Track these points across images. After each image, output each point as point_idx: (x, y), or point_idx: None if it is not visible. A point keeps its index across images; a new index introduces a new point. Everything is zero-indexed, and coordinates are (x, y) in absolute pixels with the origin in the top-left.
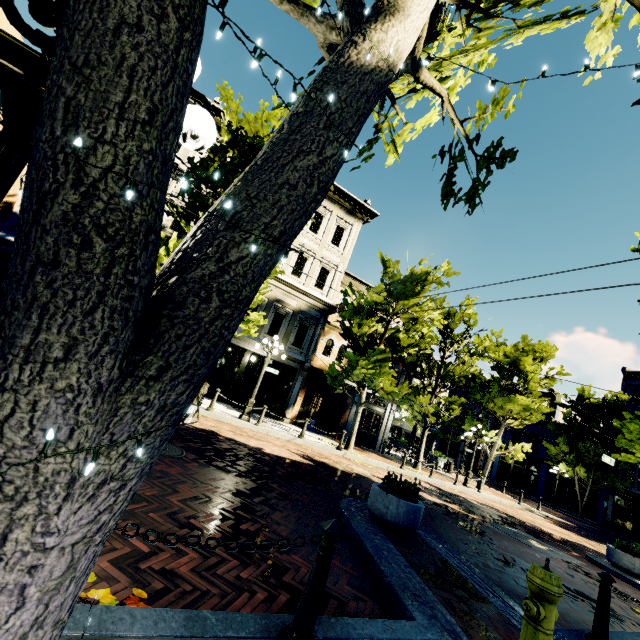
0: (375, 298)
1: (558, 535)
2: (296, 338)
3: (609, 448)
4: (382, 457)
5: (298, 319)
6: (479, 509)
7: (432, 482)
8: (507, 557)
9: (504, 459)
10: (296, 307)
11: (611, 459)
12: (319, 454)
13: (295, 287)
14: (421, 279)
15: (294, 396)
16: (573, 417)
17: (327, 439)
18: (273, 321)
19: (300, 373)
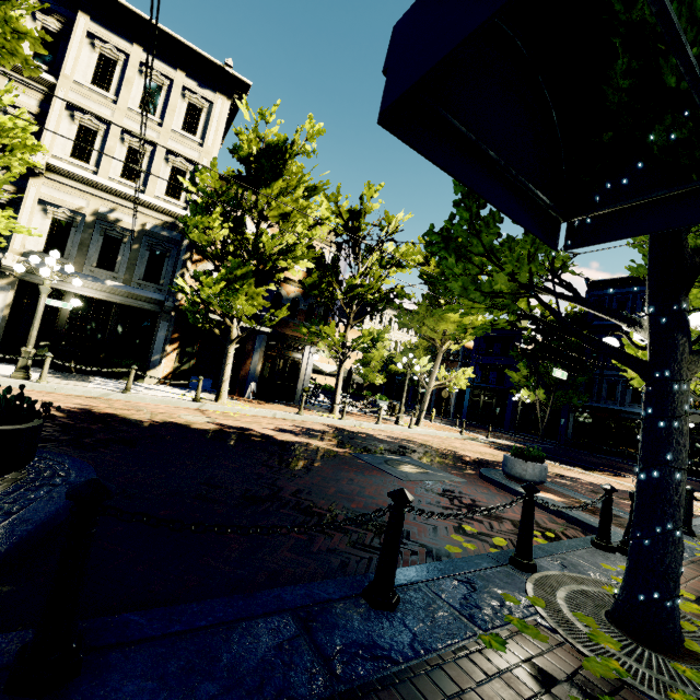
0: (209, 182)
1: (476, 456)
2: (148, 271)
3: (570, 366)
4: (292, 407)
5: (146, 244)
6: (374, 443)
7: (342, 425)
8: (287, 491)
9: (474, 397)
10: (137, 226)
11: (563, 373)
12: (133, 407)
13: (128, 195)
14: (282, 152)
15: (159, 348)
16: (533, 338)
17: (208, 395)
18: (103, 248)
19: (162, 317)
